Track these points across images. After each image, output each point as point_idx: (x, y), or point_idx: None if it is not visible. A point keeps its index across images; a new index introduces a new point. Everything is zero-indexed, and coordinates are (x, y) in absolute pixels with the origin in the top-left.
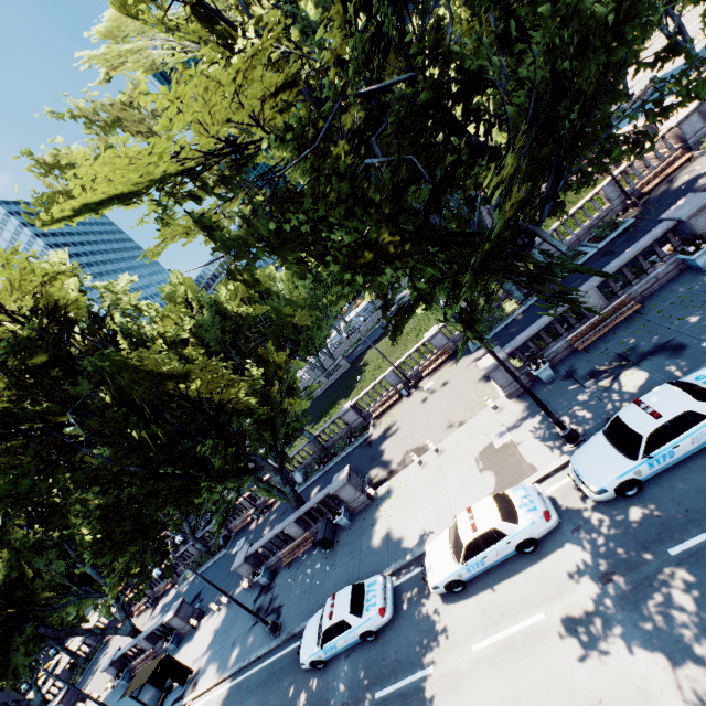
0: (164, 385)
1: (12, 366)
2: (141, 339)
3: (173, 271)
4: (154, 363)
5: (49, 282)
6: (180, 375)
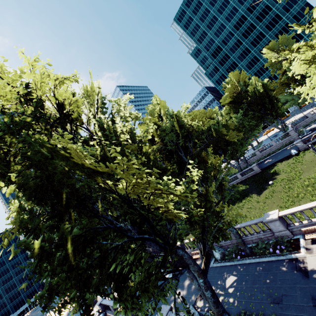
0: (96, 180)
1: (9, 142)
2: (111, 133)
3: (155, 95)
4: (80, 156)
5: (57, 85)
6: (107, 173)
